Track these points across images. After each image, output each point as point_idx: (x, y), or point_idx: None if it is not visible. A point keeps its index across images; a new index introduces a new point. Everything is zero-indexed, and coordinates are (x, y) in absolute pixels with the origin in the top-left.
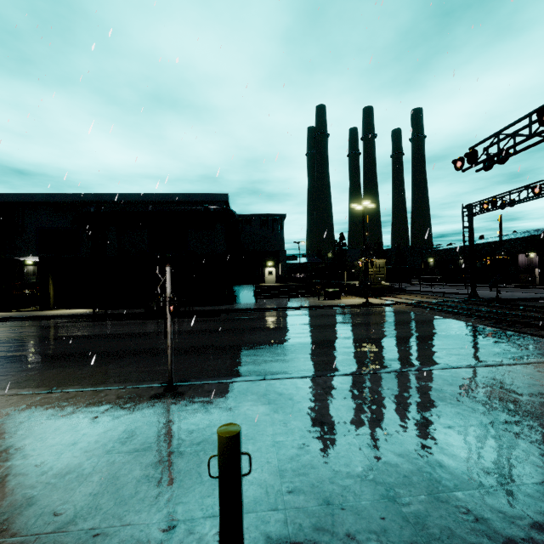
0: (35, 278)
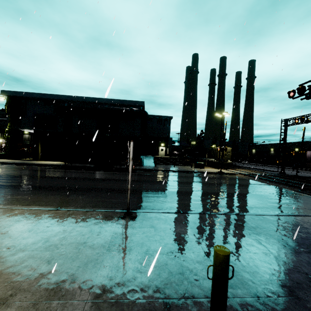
0: (29, 141)
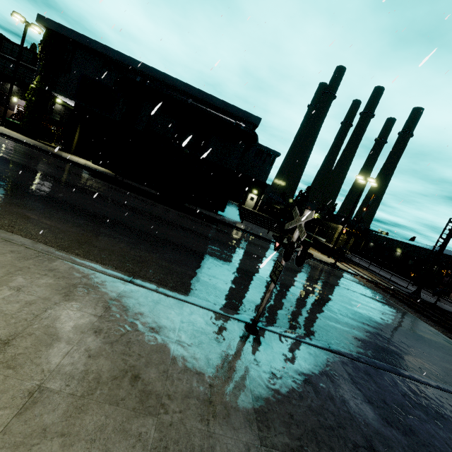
0: (59, 117)
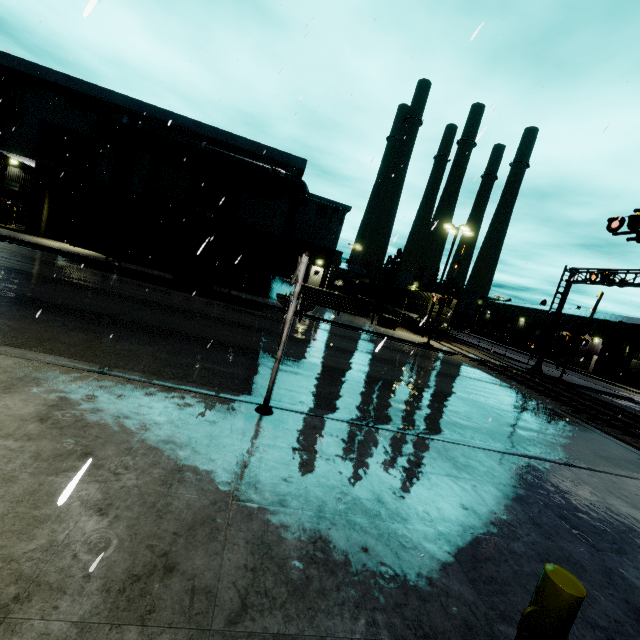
0: (18, 186)
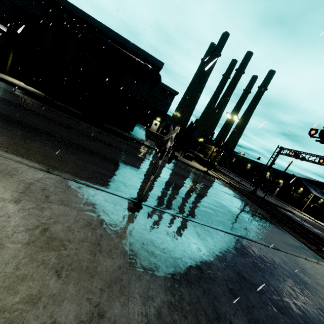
0: None
